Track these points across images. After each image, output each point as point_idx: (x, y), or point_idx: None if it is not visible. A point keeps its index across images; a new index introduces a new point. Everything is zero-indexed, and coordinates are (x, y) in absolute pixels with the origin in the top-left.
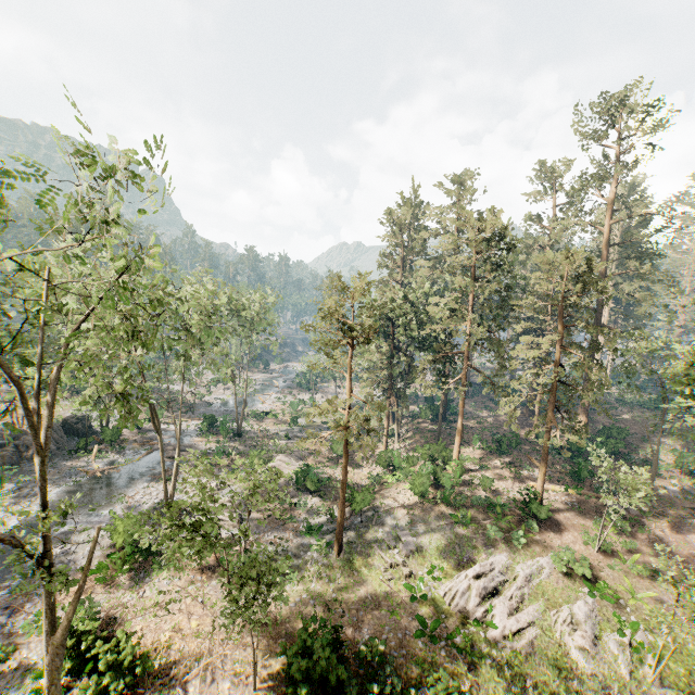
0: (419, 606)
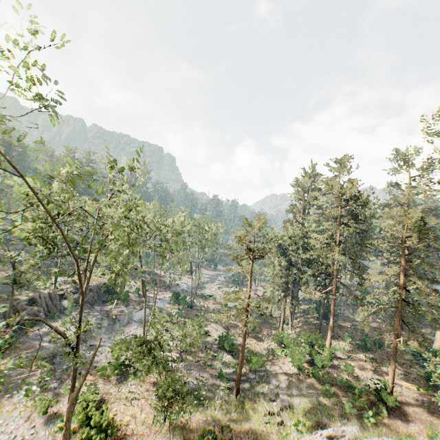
0: None
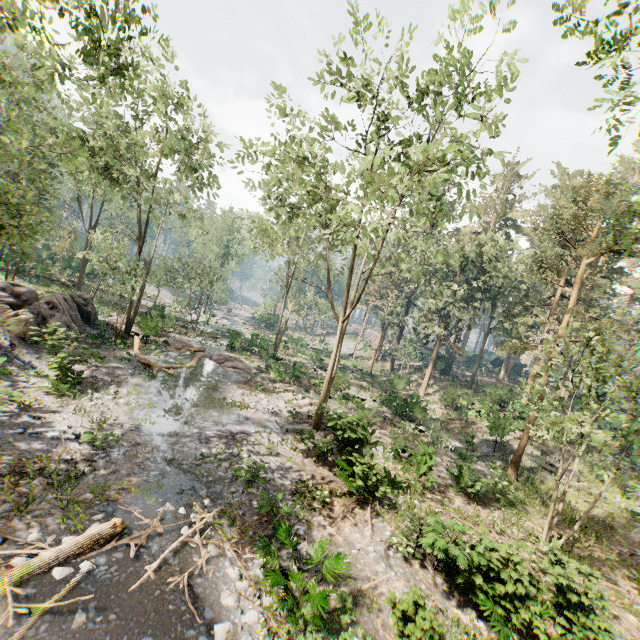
0: (639, 525)
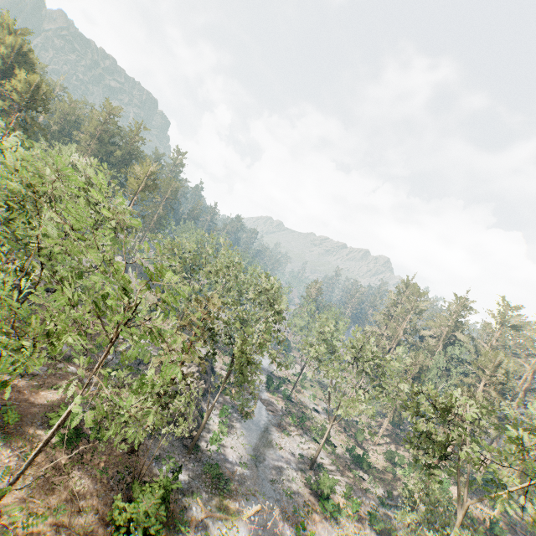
0: None
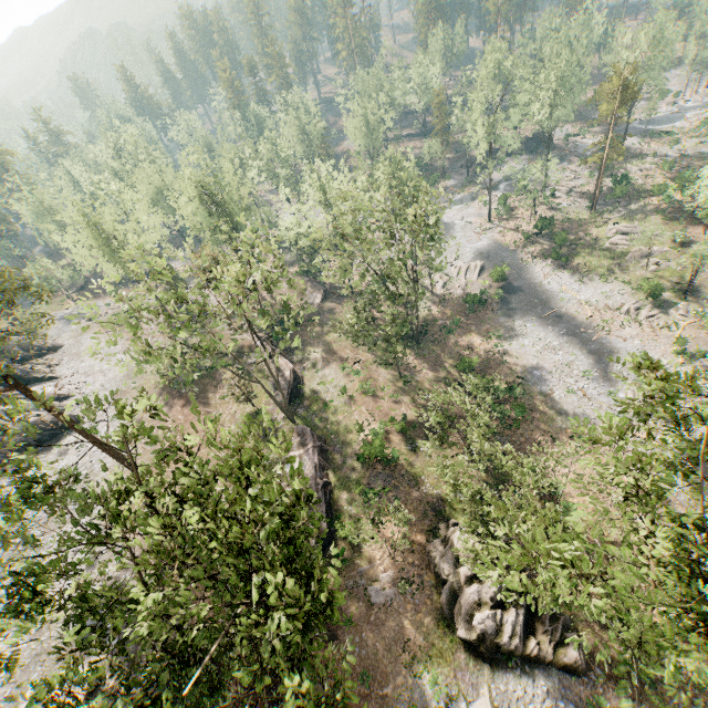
0: (595, 230)
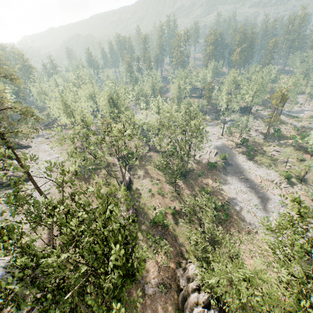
0: (265, 148)
